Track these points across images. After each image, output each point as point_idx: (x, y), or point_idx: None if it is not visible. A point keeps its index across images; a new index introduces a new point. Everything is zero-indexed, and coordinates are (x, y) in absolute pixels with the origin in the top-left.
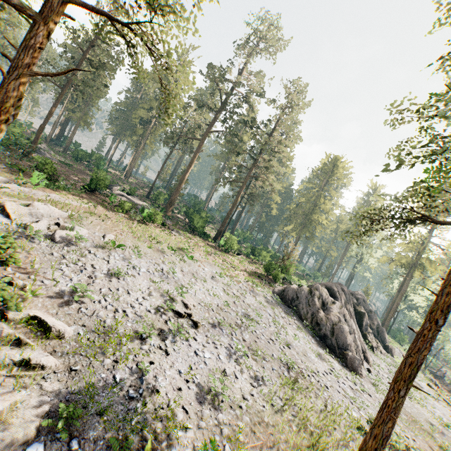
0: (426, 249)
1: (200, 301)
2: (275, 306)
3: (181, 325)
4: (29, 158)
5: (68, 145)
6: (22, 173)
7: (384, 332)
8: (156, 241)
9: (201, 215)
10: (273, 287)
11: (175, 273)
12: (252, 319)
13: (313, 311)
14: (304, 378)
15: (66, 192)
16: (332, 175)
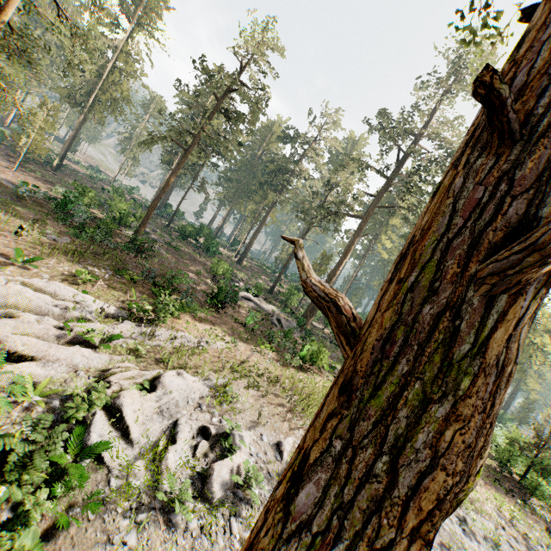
0: None
1: None
2: None
3: None
4: (134, 246)
5: (172, 217)
6: (134, 288)
7: None
8: None
9: None
10: (538, 517)
11: None
12: None
13: None
14: None
15: (191, 316)
16: None
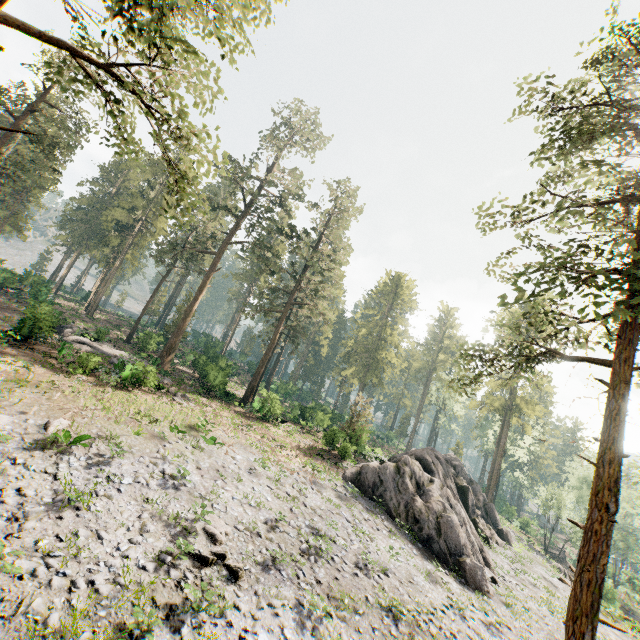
0: (519, 386)
1: (236, 521)
2: (352, 503)
3: (208, 582)
4: None
5: None
6: None
7: (494, 511)
8: (148, 419)
9: (220, 365)
10: (343, 469)
11: (188, 476)
12: (324, 536)
13: (407, 500)
14: (421, 629)
15: None
16: (396, 297)
